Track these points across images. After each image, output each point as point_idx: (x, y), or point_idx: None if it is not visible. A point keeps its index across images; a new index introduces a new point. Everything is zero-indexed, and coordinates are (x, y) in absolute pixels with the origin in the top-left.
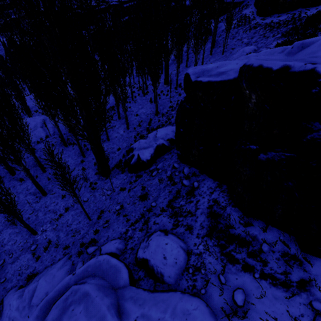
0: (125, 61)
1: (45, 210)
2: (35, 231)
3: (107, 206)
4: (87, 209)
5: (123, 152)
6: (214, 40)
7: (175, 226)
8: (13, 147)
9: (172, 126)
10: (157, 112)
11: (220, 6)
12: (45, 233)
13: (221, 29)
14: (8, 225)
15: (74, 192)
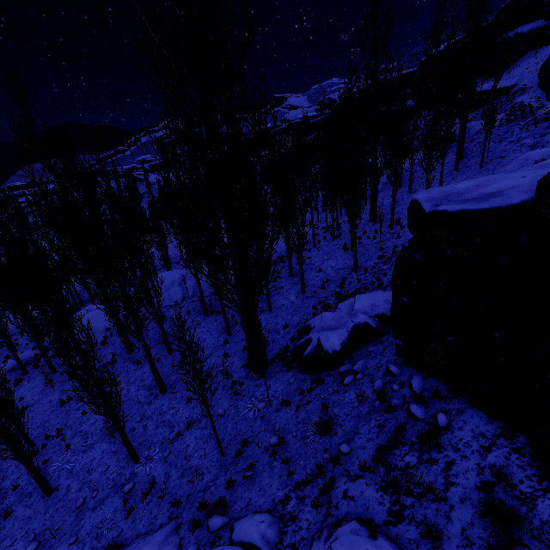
0: (306, 192)
1: (159, 419)
2: (137, 456)
3: (255, 433)
4: (221, 431)
5: (292, 333)
6: (462, 148)
7: (395, 517)
8: (137, 312)
9: (385, 291)
10: (355, 265)
11: (469, 98)
12: (150, 463)
13: (473, 131)
14: (104, 436)
15: (204, 397)
